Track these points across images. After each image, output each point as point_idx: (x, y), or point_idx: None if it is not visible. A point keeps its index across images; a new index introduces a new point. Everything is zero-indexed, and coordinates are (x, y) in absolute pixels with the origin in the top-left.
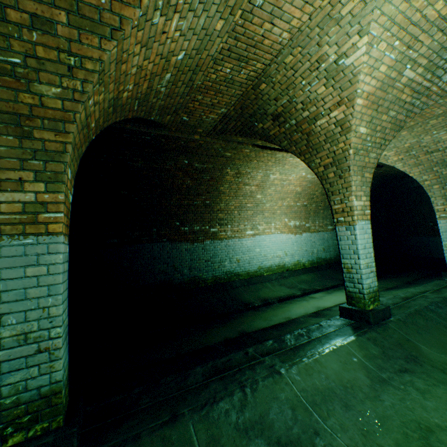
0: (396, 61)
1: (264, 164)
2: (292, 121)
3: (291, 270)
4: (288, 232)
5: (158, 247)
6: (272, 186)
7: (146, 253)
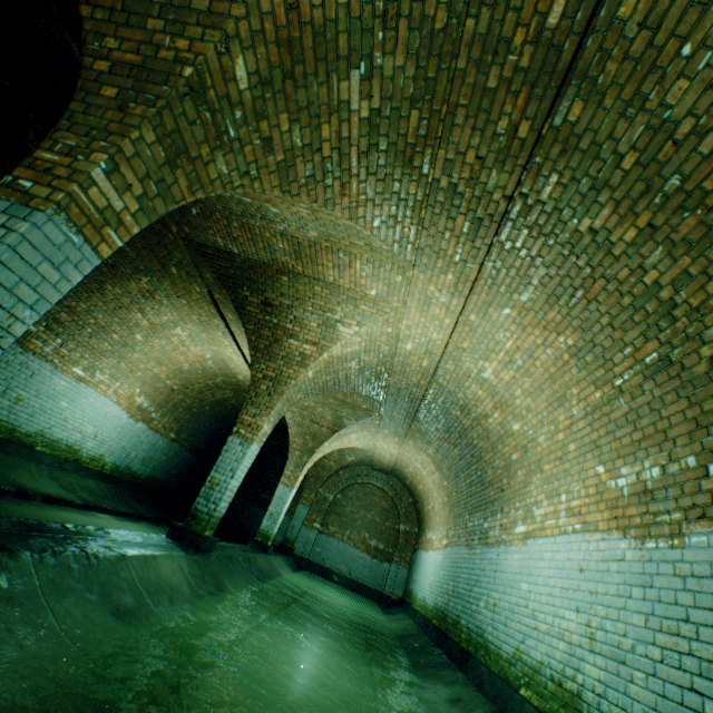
0: (356, 352)
1: (189, 312)
2: (276, 320)
3: (83, 464)
4: (126, 409)
5: None
6: (166, 339)
7: None
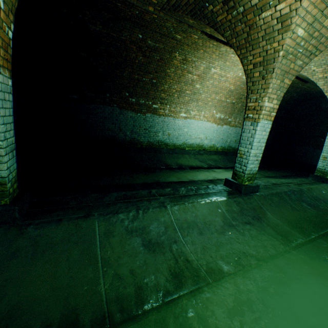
0: None
1: (209, 56)
2: (241, 9)
3: (206, 150)
4: (213, 122)
5: (109, 110)
6: (210, 80)
7: (99, 112)
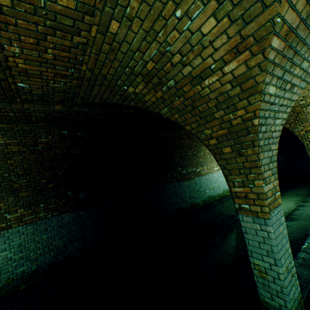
0: None
1: None
2: None
3: None
4: None
5: (171, 186)
6: None
7: (166, 191)
